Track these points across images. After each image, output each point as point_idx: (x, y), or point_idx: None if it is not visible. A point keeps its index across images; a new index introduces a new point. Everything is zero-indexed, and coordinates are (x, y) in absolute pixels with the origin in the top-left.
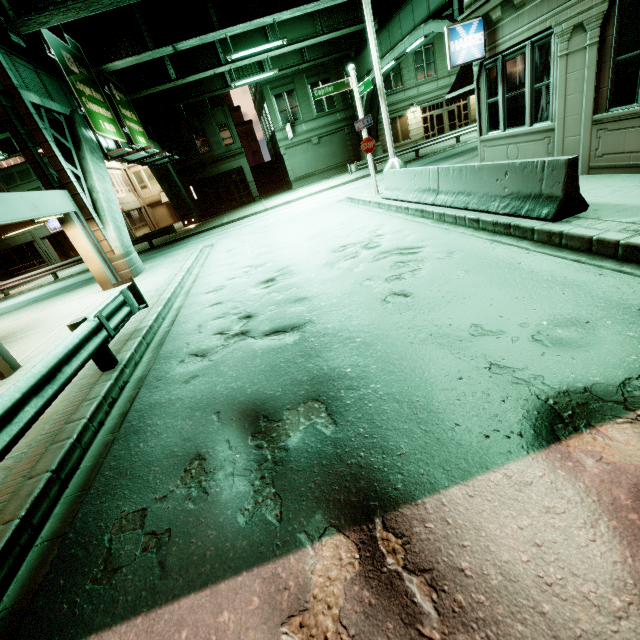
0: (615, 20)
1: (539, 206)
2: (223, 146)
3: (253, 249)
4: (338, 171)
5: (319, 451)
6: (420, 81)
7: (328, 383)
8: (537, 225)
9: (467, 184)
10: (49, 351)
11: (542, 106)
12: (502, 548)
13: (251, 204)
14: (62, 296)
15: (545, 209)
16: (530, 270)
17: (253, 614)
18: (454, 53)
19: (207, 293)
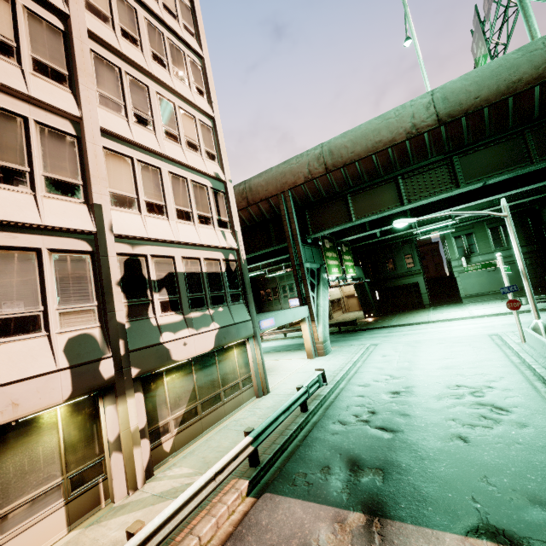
0: None
1: None
2: (405, 268)
3: (399, 361)
4: (515, 294)
5: (371, 488)
6: None
7: (391, 466)
8: None
9: None
10: (281, 389)
11: None
12: (411, 545)
13: (420, 310)
14: (287, 353)
15: None
16: None
17: (329, 516)
18: None
19: (359, 386)
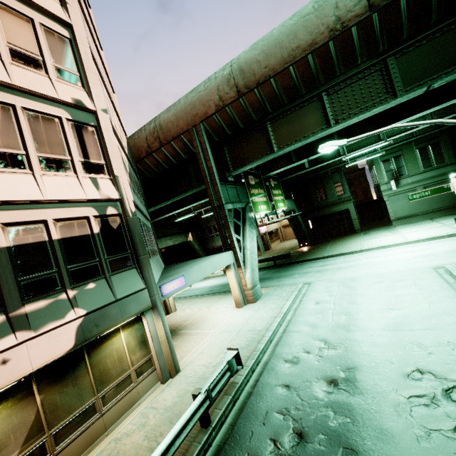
0: None
1: None
2: (336, 196)
3: (334, 312)
4: (445, 213)
5: None
6: None
7: None
8: None
9: None
10: (194, 364)
11: None
12: None
13: (351, 236)
14: (220, 297)
15: None
16: None
17: None
18: None
19: (285, 361)
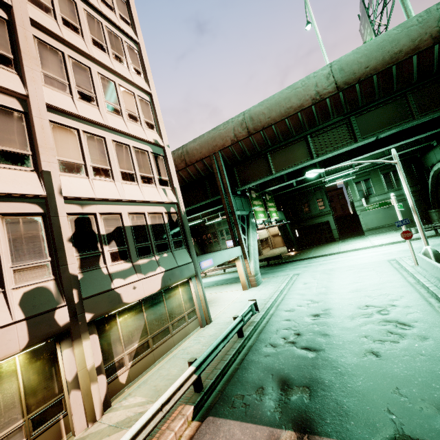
0: None
1: None
2: (318, 210)
3: (317, 287)
4: (406, 225)
5: (300, 406)
6: None
7: (315, 383)
8: None
9: None
10: (221, 318)
11: None
12: None
13: (331, 243)
14: (226, 286)
15: None
16: None
17: (264, 436)
18: None
19: (285, 311)
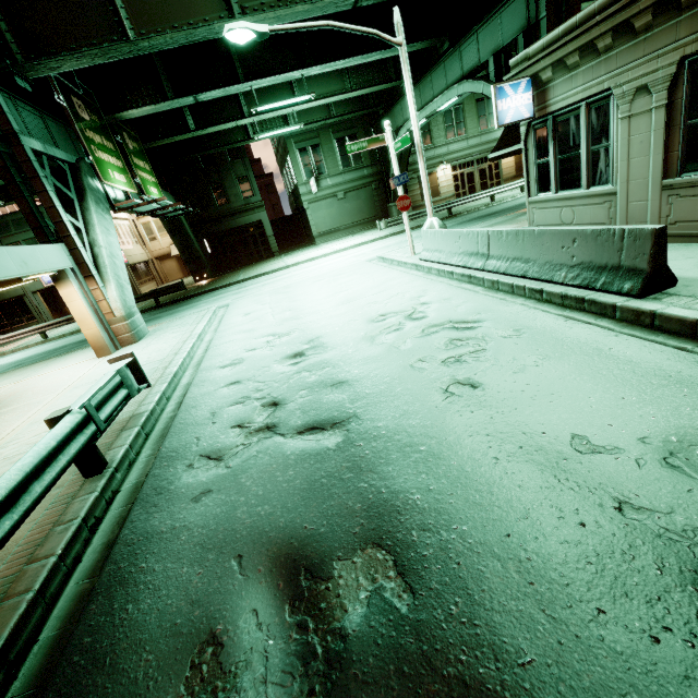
0: (684, 83)
1: (619, 279)
2: (242, 199)
3: (275, 313)
4: (364, 227)
5: (395, 645)
6: (450, 139)
7: (391, 517)
8: (619, 301)
9: (524, 250)
10: (22, 439)
11: (601, 168)
12: None
13: (270, 259)
14: (49, 362)
15: (627, 283)
16: (627, 359)
17: None
18: (502, 112)
19: (222, 367)
